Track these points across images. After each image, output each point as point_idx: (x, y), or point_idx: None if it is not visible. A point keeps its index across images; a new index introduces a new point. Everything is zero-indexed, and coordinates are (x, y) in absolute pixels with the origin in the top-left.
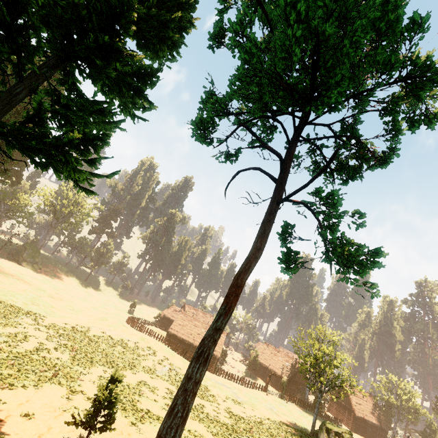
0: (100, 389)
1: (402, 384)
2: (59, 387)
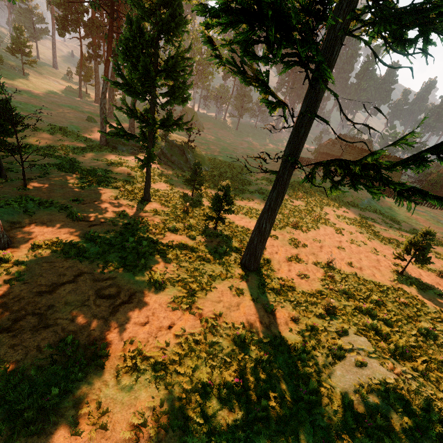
0: (414, 240)
1: None
2: (326, 226)
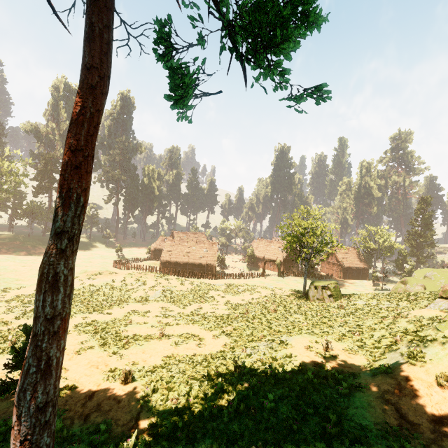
0: (15, 352)
1: (379, 230)
2: None
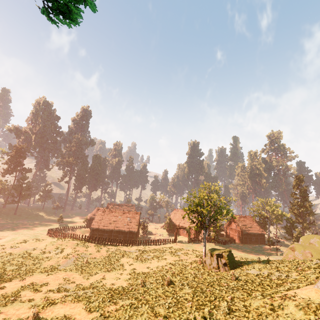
0: None
1: (268, 202)
2: None
